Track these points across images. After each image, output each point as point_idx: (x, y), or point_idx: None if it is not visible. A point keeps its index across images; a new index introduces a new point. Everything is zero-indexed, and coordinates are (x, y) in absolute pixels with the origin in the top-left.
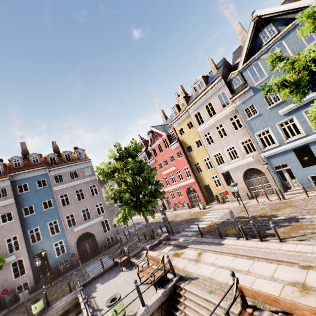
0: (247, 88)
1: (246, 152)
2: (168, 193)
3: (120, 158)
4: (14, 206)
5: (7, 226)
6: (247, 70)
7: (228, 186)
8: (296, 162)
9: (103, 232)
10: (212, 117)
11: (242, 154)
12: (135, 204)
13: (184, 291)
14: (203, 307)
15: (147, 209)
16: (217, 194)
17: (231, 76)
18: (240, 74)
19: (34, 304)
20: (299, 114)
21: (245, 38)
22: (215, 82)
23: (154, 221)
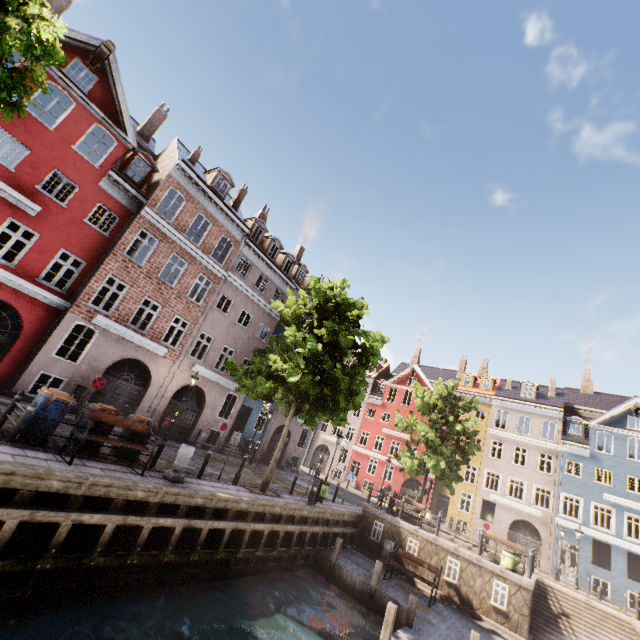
0: (587, 446)
1: (534, 500)
2: (365, 458)
3: (447, 399)
4: (274, 325)
5: (256, 343)
6: (596, 431)
7: (481, 520)
8: (588, 552)
9: (297, 443)
10: (520, 433)
11: (529, 500)
12: (446, 464)
13: (550, 588)
14: (582, 607)
15: (455, 480)
16: (453, 518)
17: (573, 419)
18: (584, 426)
19: (326, 486)
20: (621, 512)
21: (588, 390)
22: (553, 407)
23: (328, 481)
